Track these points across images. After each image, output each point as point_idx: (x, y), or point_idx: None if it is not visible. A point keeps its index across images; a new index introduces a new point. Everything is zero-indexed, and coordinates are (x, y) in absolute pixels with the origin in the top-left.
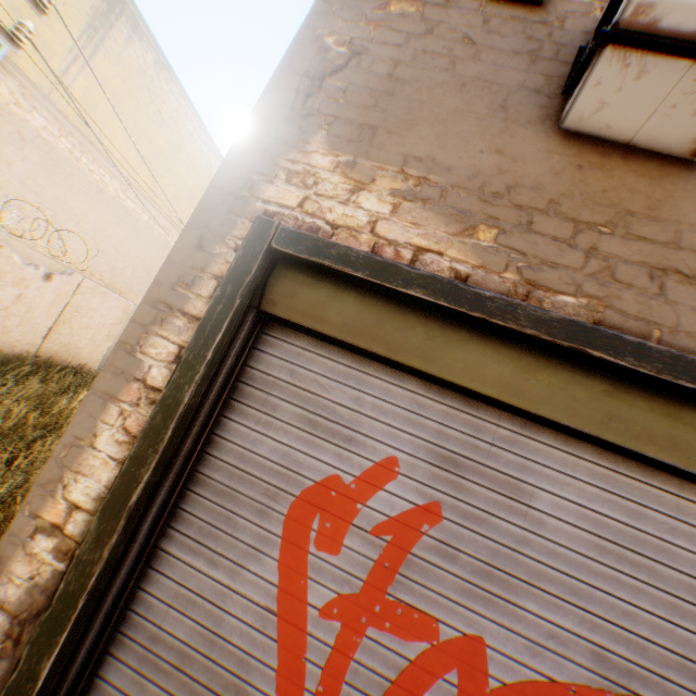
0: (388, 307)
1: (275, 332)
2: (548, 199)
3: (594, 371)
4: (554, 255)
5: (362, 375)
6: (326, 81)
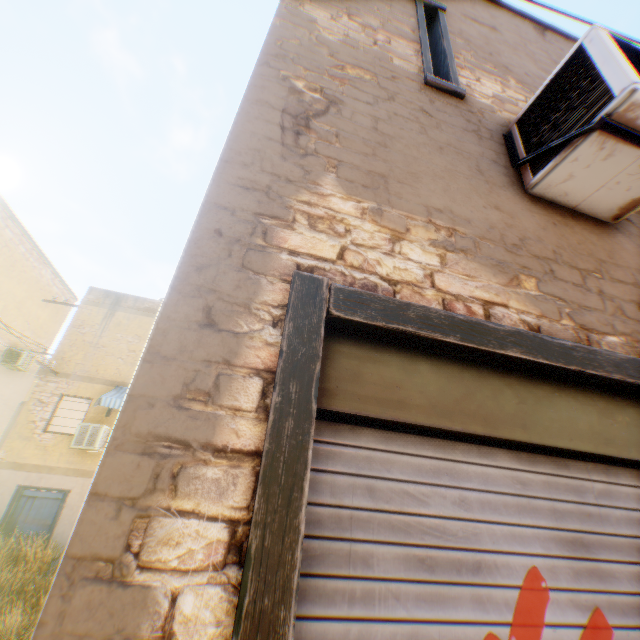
0: (468, 372)
1: (325, 434)
2: (550, 250)
3: None
4: (581, 299)
5: (453, 465)
6: (312, 121)
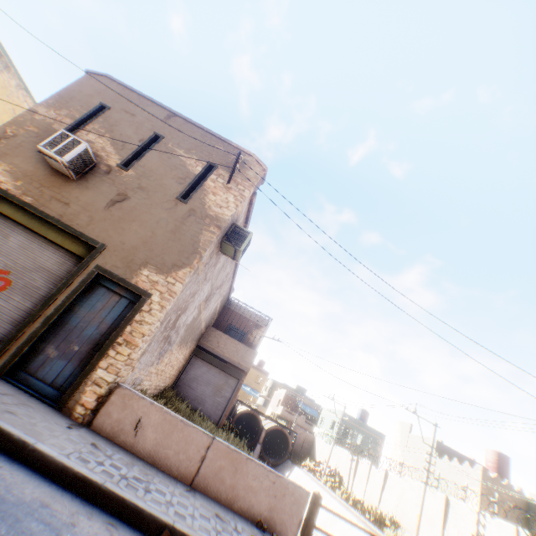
0: None
1: None
2: (41, 179)
3: (34, 214)
4: (34, 190)
5: None
6: (3, 140)
